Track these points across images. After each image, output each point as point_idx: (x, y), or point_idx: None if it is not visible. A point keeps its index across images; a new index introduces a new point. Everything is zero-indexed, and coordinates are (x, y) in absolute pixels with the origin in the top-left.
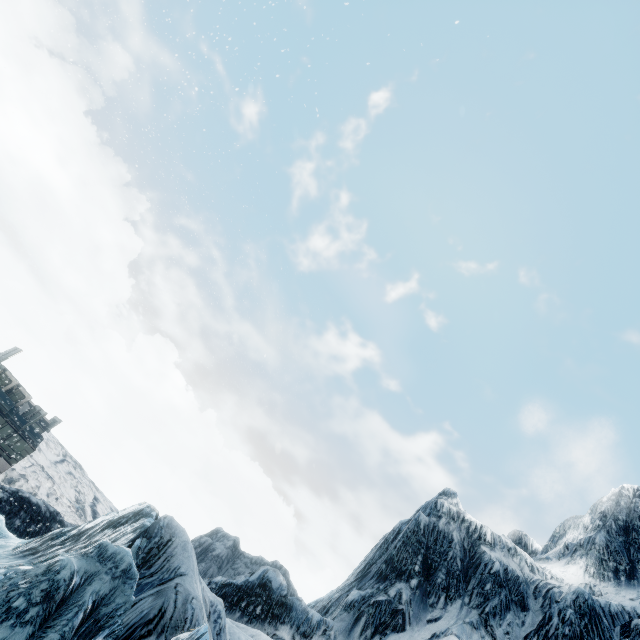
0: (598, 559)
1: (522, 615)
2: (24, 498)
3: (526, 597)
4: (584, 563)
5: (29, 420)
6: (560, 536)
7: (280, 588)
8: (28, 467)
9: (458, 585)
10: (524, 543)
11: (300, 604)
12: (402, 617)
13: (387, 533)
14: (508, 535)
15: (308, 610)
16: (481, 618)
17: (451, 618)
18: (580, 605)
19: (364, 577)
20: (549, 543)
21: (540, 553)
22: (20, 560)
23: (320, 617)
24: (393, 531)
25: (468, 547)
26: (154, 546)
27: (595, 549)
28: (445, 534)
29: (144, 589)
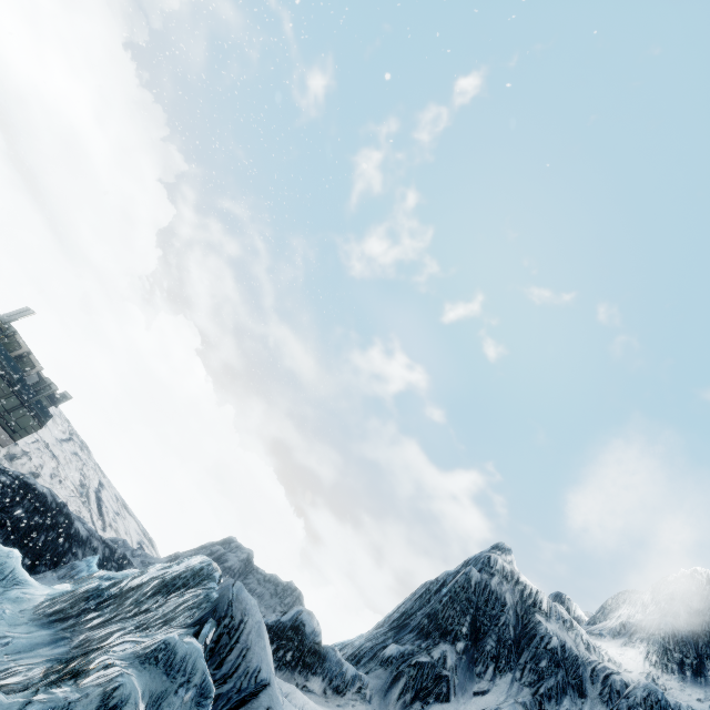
0: (662, 647)
1: (579, 702)
2: (29, 485)
3: (584, 682)
4: (645, 649)
5: (38, 393)
6: (612, 609)
7: (314, 633)
8: (32, 443)
9: (509, 656)
10: (566, 608)
11: (335, 655)
12: (446, 685)
13: (428, 581)
14: (550, 596)
15: (343, 662)
16: (535, 699)
17: (500, 694)
18: (652, 705)
19: (402, 629)
20: (598, 614)
21: (586, 623)
22: (44, 630)
23: (355, 672)
24: (437, 581)
25: (521, 613)
26: (224, 631)
27: (659, 635)
28: (498, 595)
29: (218, 706)
